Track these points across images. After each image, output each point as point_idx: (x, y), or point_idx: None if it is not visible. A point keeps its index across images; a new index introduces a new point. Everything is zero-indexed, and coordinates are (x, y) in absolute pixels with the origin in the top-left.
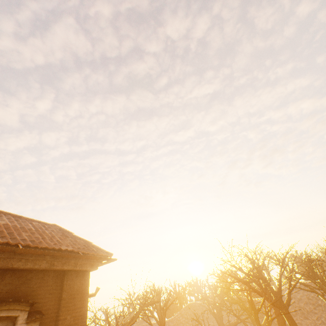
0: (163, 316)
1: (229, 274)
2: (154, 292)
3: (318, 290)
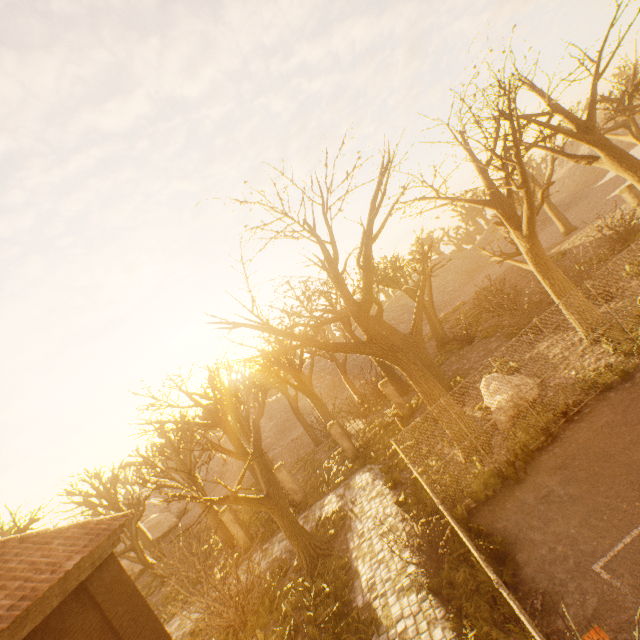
0: (115, 496)
1: (150, 422)
2: (91, 477)
3: (323, 362)
